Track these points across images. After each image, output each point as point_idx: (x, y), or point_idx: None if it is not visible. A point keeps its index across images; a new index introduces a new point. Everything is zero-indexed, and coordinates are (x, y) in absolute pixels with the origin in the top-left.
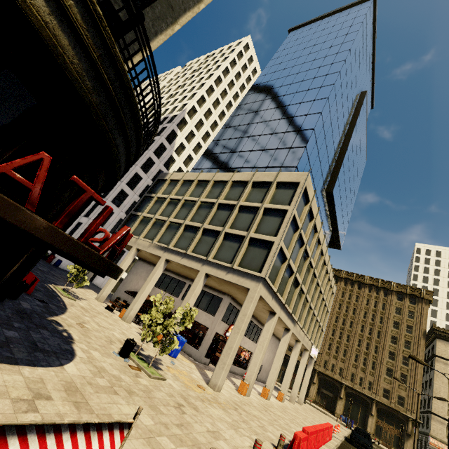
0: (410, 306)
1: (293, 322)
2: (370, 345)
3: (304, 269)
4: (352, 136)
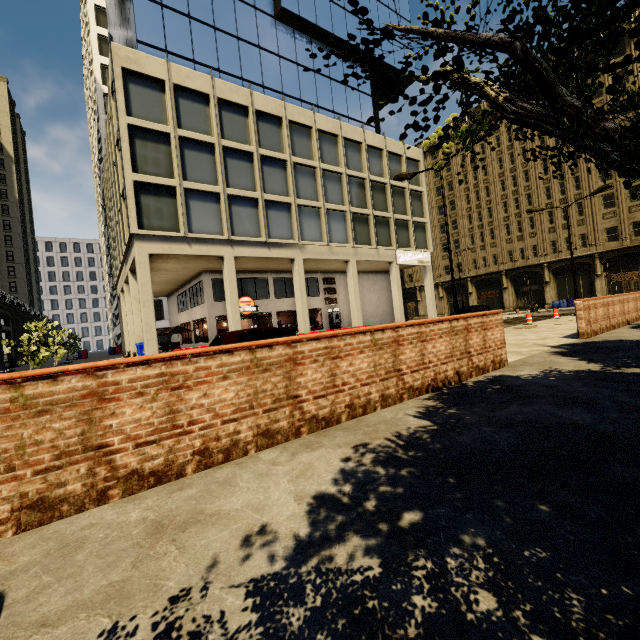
0: None
1: (294, 247)
2: (565, 185)
3: (255, 174)
4: None
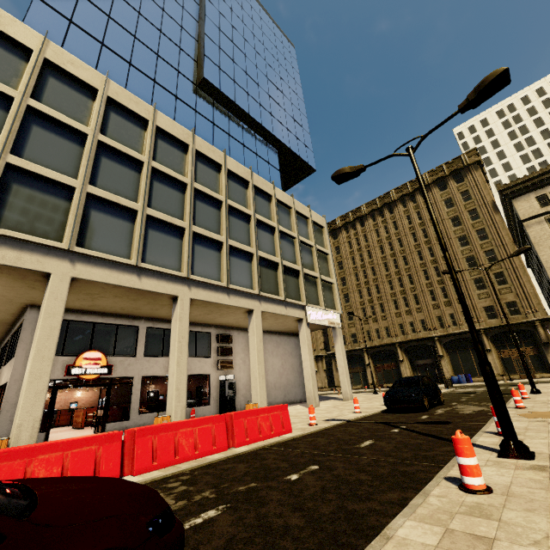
0: (459, 188)
1: (179, 281)
2: (439, 268)
3: (140, 185)
4: None
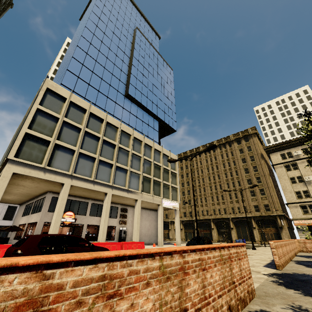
0: (246, 144)
1: (108, 187)
2: (234, 183)
3: (98, 147)
4: (134, 56)
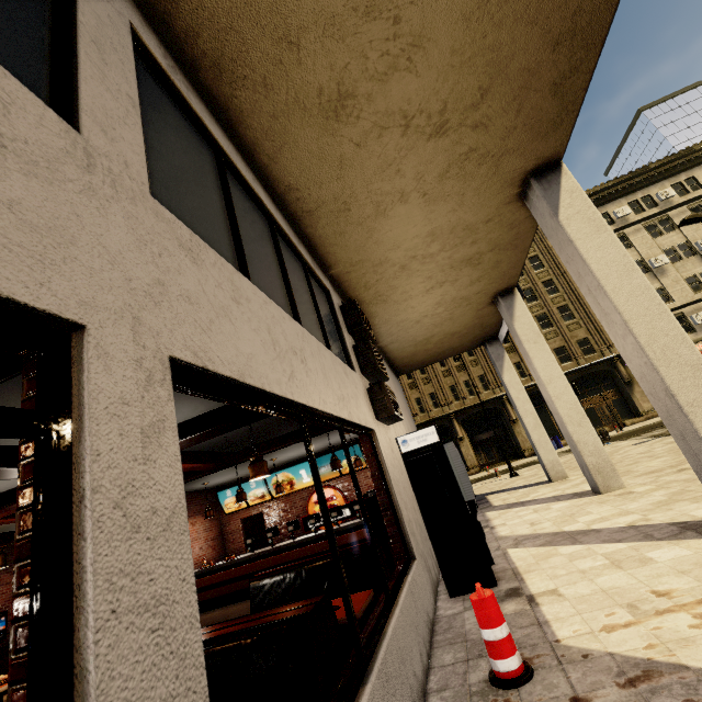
0: None
1: None
2: None
3: None
4: None
